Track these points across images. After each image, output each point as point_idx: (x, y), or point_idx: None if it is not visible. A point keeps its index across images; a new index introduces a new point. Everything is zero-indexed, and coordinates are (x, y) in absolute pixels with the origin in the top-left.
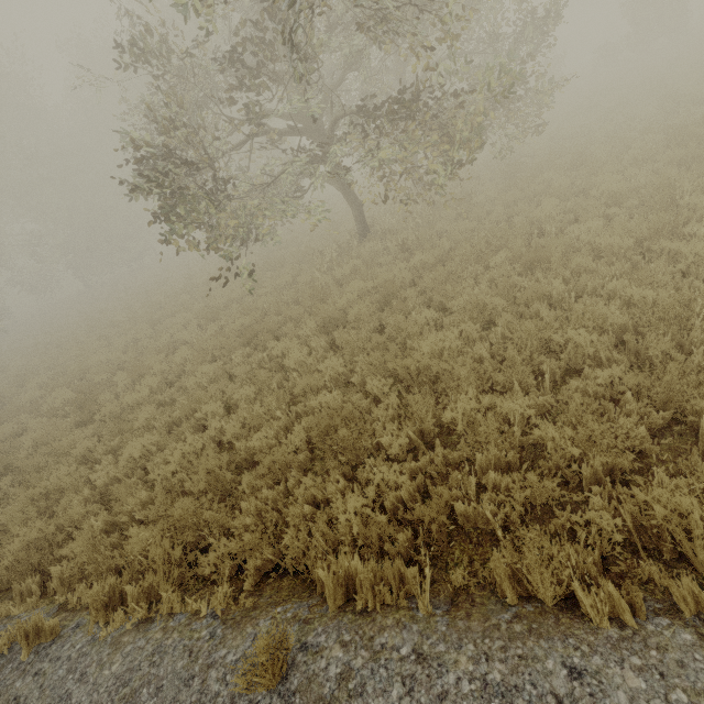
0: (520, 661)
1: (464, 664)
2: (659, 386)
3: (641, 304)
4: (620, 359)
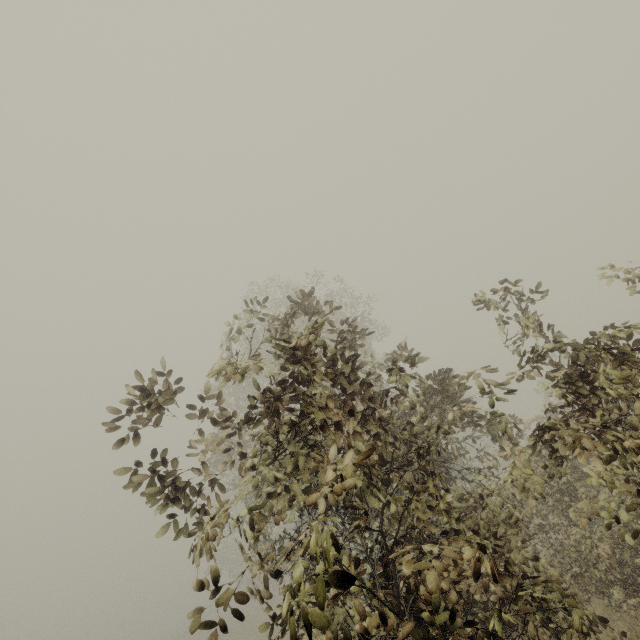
0: None
1: None
2: None
3: None
4: None
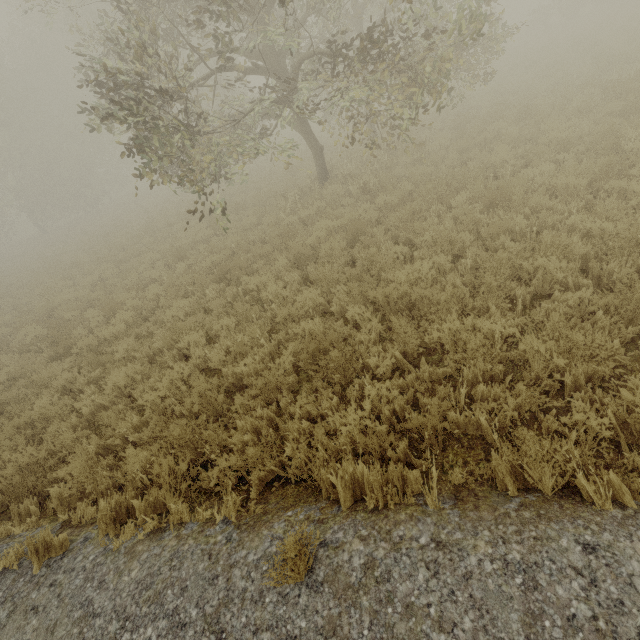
0: (536, 542)
1: (483, 548)
2: (626, 305)
3: (599, 236)
4: (586, 284)
